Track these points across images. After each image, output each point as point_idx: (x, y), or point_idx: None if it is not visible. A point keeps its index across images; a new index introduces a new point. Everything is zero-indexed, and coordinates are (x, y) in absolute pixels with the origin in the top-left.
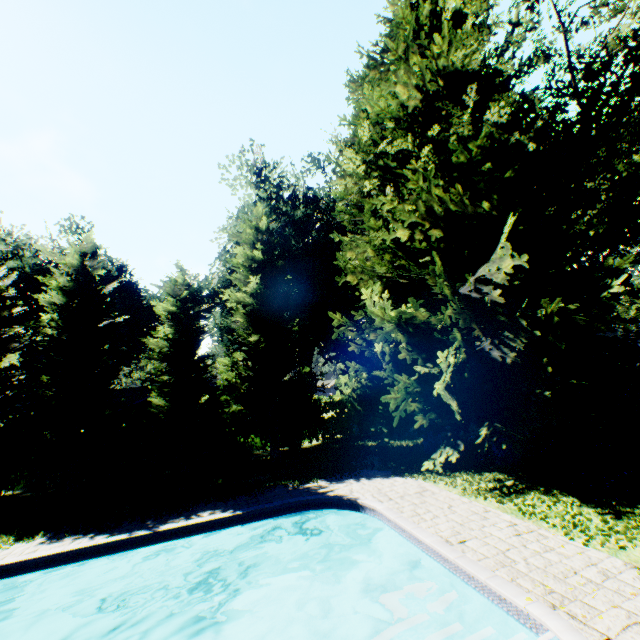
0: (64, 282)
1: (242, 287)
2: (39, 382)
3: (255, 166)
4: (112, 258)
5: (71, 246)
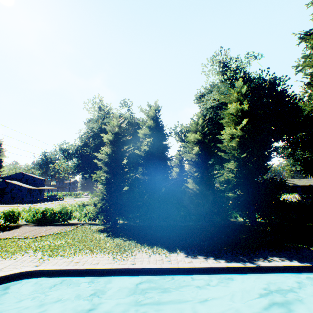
0: (149, 124)
1: (233, 126)
2: (138, 172)
3: (222, 62)
4: (137, 118)
5: (149, 107)
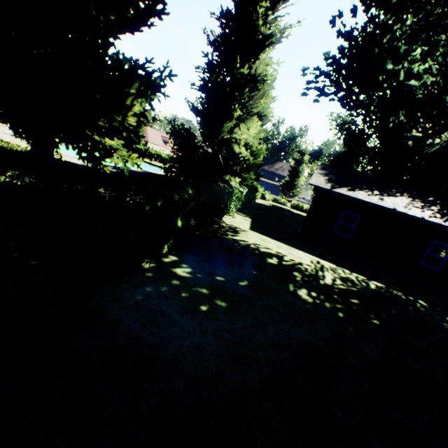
0: None
1: None
2: None
3: None
4: None
5: None
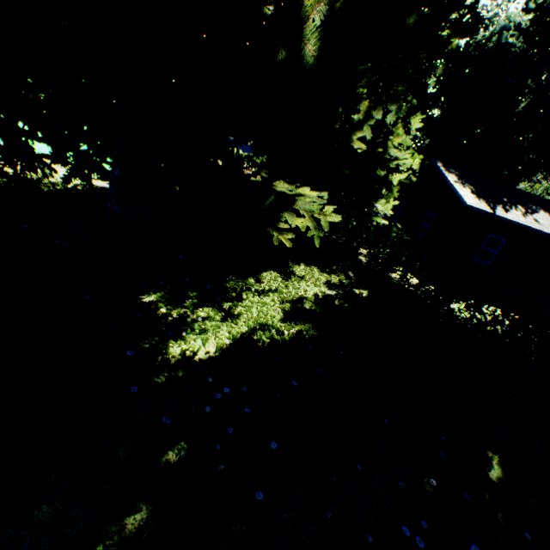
0: None
1: None
2: None
3: None
4: None
5: None
